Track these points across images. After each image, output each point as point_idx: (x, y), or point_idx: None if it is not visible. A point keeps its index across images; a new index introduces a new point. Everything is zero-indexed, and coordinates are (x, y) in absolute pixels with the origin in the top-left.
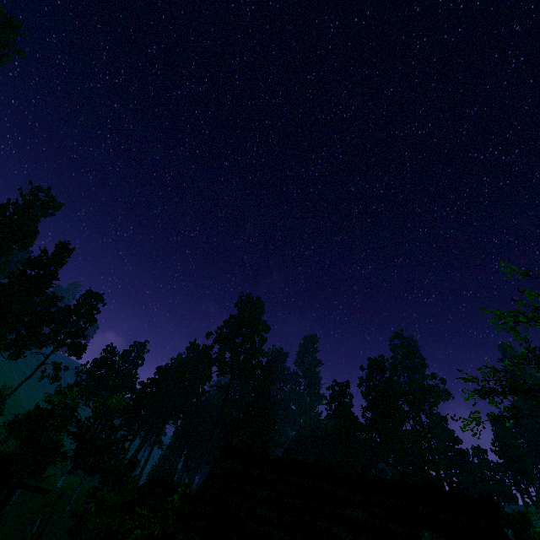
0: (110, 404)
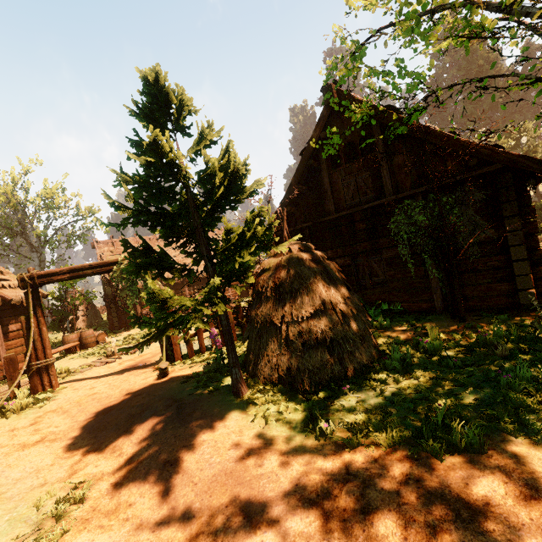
0: None
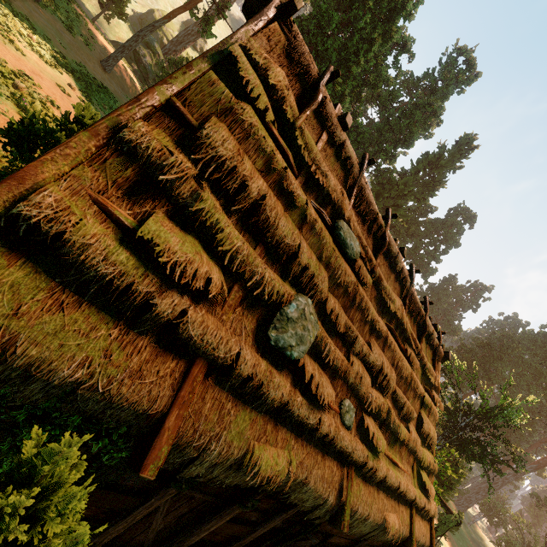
0: (500, 405)
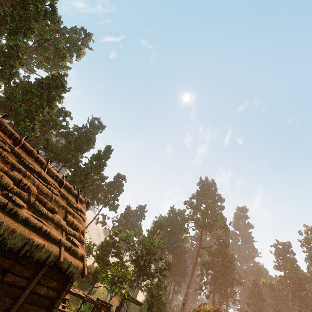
0: (152, 243)
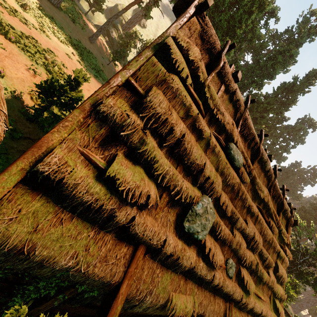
0: None
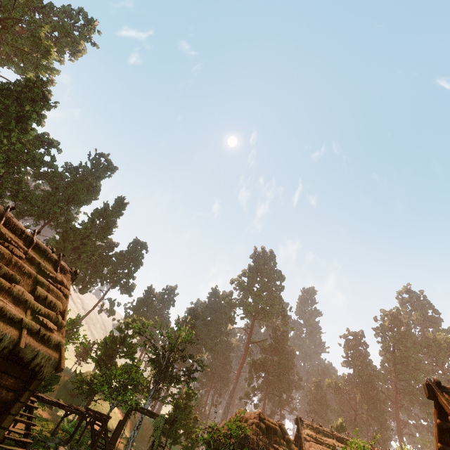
0: (179, 335)
